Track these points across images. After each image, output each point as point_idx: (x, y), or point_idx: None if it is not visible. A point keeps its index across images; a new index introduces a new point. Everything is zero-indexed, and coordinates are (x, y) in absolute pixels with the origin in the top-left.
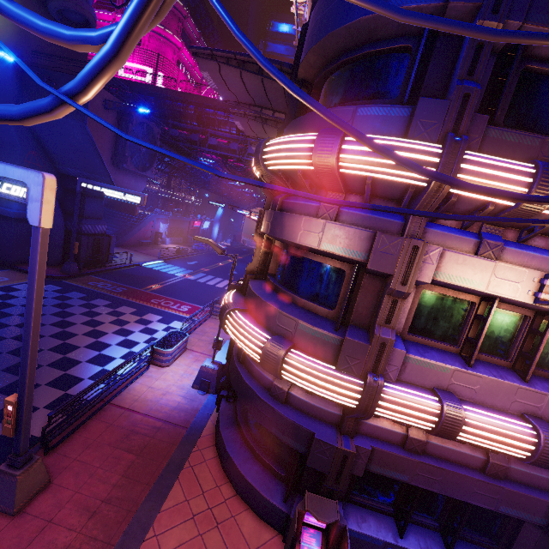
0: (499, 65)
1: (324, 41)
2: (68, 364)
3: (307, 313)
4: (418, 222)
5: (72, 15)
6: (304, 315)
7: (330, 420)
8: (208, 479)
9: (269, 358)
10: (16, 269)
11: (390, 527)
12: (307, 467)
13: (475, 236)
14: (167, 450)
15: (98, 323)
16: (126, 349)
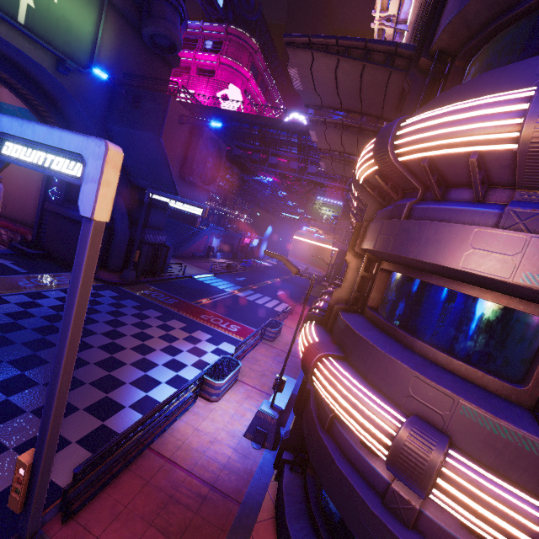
0: None
1: None
2: (111, 385)
3: (467, 385)
4: None
5: (161, 40)
6: (463, 388)
7: None
8: None
9: (409, 460)
10: None
11: None
12: None
13: None
14: None
15: (147, 337)
16: (173, 372)
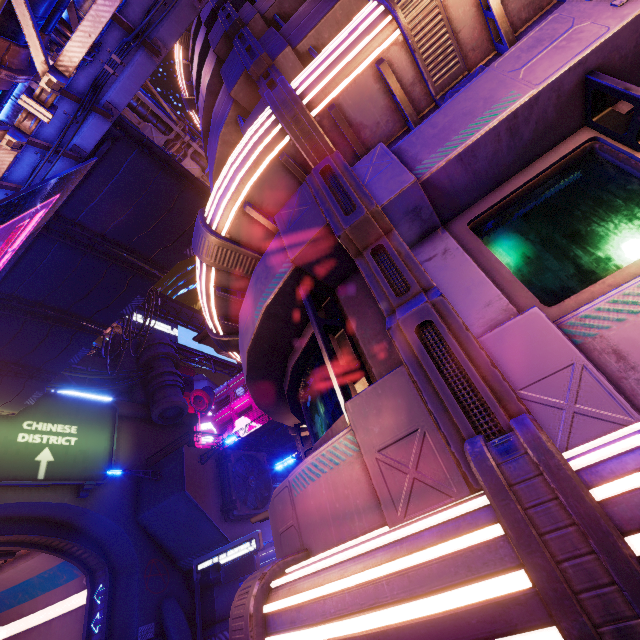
0: None
1: None
2: None
3: None
4: None
5: (170, 413)
6: None
7: None
8: None
9: None
10: None
11: None
12: None
13: None
14: None
15: None
16: None
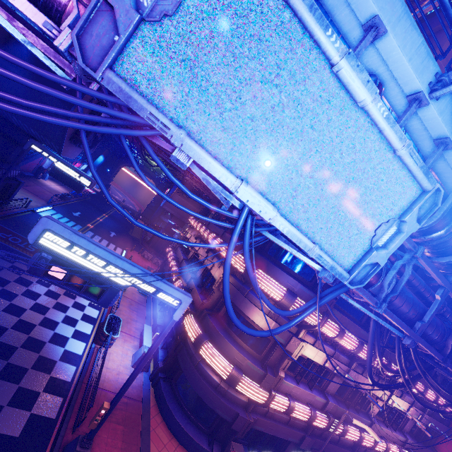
0: None
1: None
2: (37, 346)
3: (249, 355)
4: (303, 332)
5: None
6: (248, 356)
7: (242, 404)
8: (164, 436)
9: (234, 378)
10: None
11: (246, 451)
12: (224, 427)
13: (315, 337)
14: (138, 420)
15: (36, 295)
16: (72, 327)
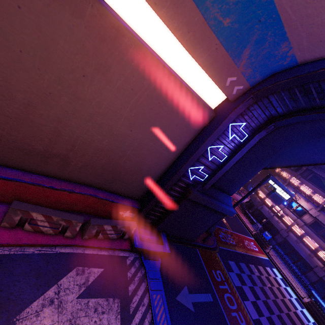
0: None
1: None
2: None
3: None
4: None
5: None
6: None
7: None
8: None
9: None
10: (198, 246)
11: None
12: None
13: None
14: None
15: (286, 303)
16: (311, 323)
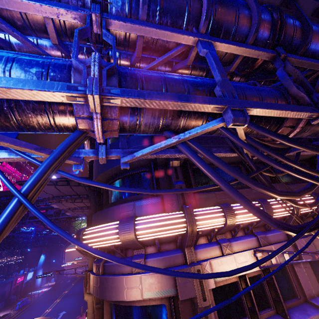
0: (183, 169)
1: (105, 172)
2: None
3: None
4: (190, 251)
5: None
6: None
7: None
8: None
9: None
10: None
11: None
12: None
13: (216, 243)
14: None
15: None
16: None
